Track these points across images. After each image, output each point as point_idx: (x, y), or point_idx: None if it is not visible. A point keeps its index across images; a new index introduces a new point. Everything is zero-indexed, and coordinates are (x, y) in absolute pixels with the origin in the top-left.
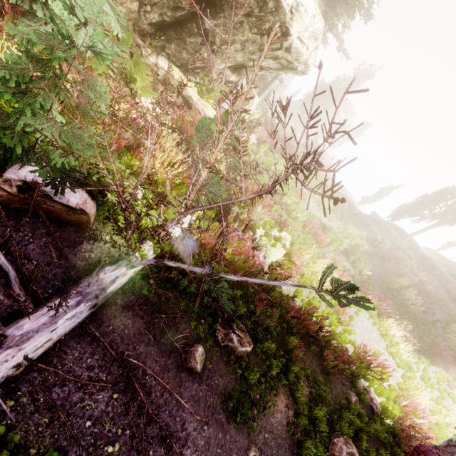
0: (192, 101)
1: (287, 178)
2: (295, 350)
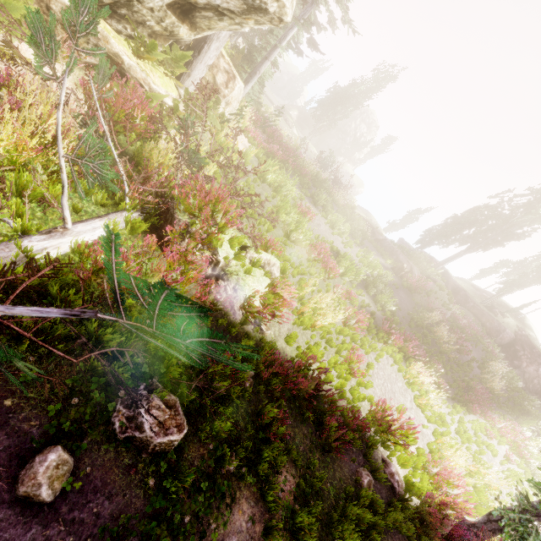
0: (123, 63)
1: None
2: (274, 425)
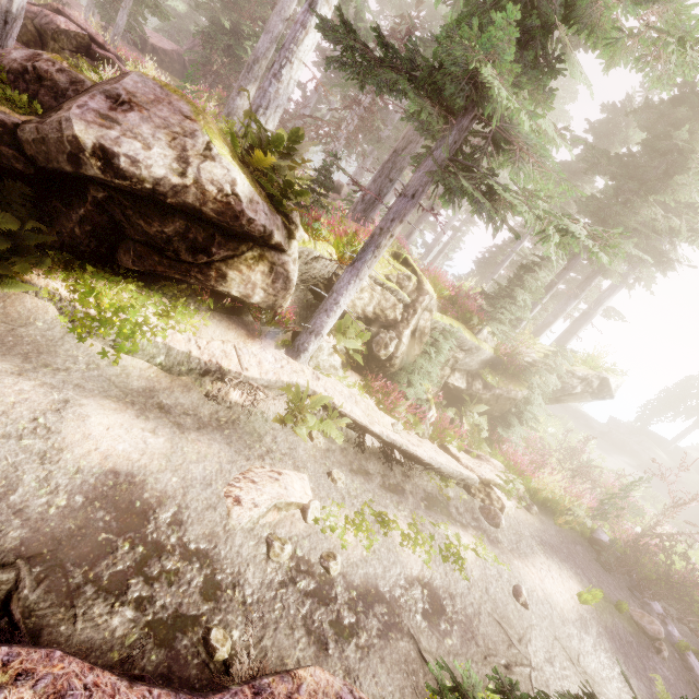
0: None
1: None
2: None
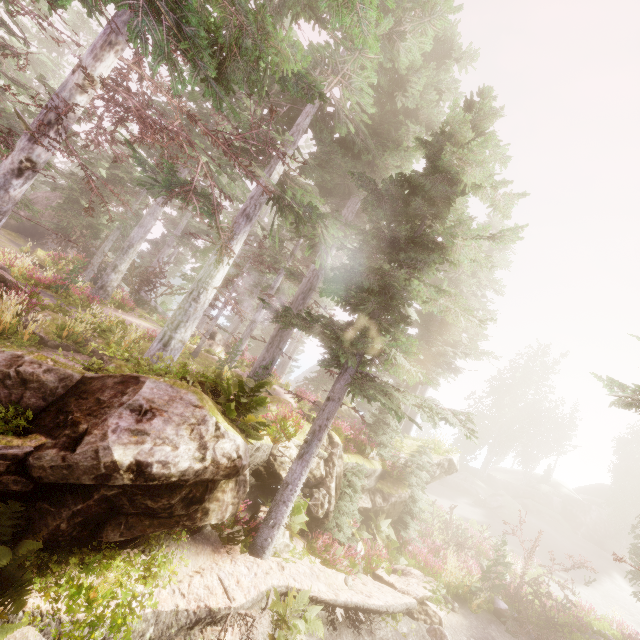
0: None
1: (578, 566)
2: (568, 627)
